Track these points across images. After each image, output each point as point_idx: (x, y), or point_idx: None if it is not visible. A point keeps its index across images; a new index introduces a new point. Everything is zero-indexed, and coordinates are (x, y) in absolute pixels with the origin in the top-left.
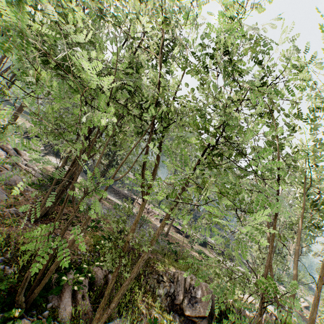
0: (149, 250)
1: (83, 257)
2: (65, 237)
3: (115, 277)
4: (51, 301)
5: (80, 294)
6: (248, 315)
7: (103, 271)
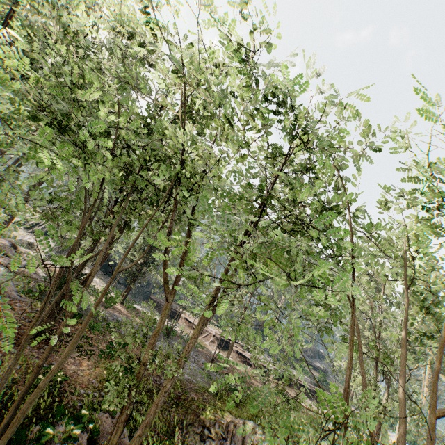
0: (174, 377)
1: (87, 398)
2: (64, 367)
3: (123, 422)
4: None
5: None
6: None
7: (114, 419)
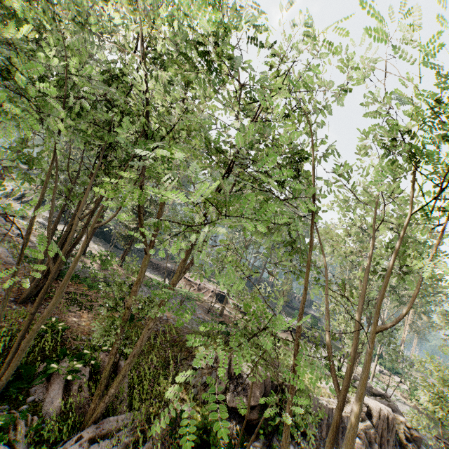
0: (156, 317)
1: (88, 342)
2: (66, 320)
3: (114, 355)
4: (34, 395)
5: (76, 386)
6: (324, 406)
7: None
